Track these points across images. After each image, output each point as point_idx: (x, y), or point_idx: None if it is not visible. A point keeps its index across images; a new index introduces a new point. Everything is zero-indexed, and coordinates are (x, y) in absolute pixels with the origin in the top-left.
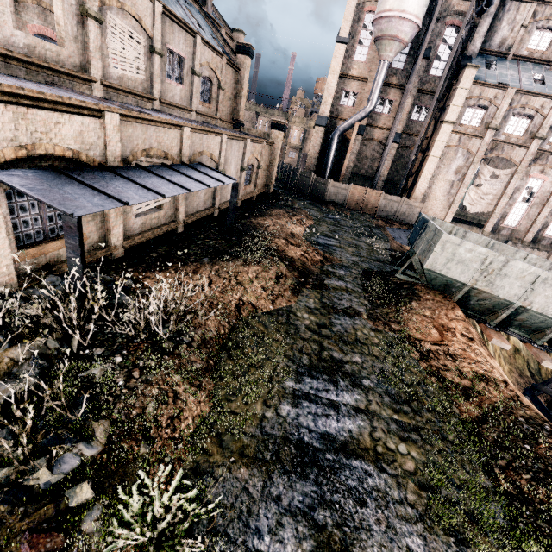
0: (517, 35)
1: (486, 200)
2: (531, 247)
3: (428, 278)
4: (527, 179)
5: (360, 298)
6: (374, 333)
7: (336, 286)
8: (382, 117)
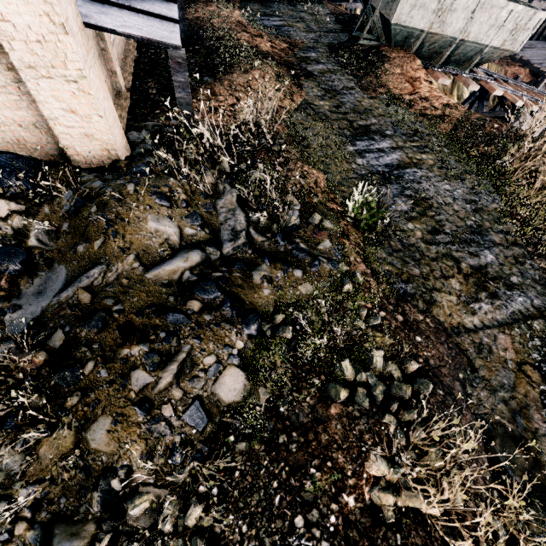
0: None
1: None
2: None
3: (393, 34)
4: None
5: (344, 76)
6: (372, 100)
7: (321, 71)
8: None
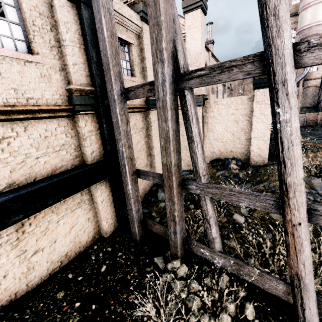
0: None
1: None
2: None
3: None
4: None
5: None
6: None
7: None
8: (313, 73)
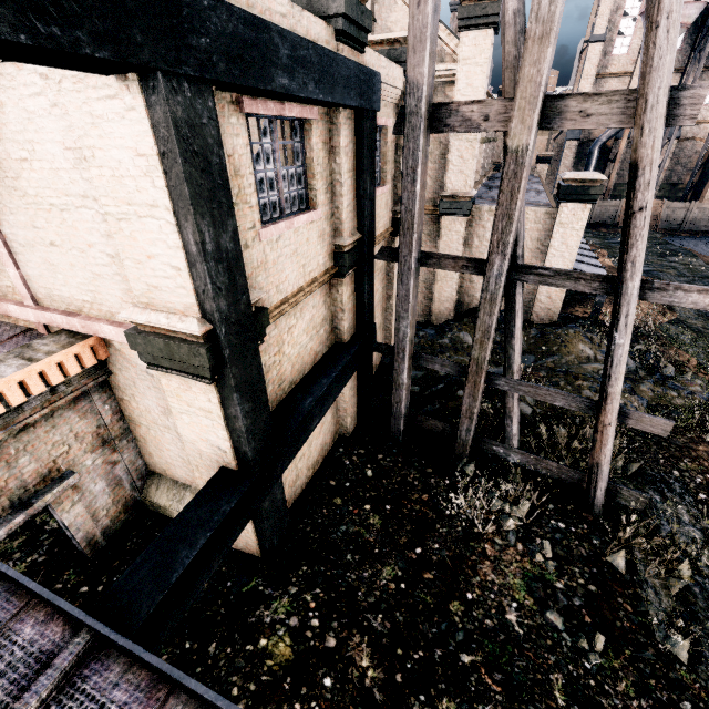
0: None
1: None
2: None
3: None
4: None
5: None
6: None
7: None
8: None
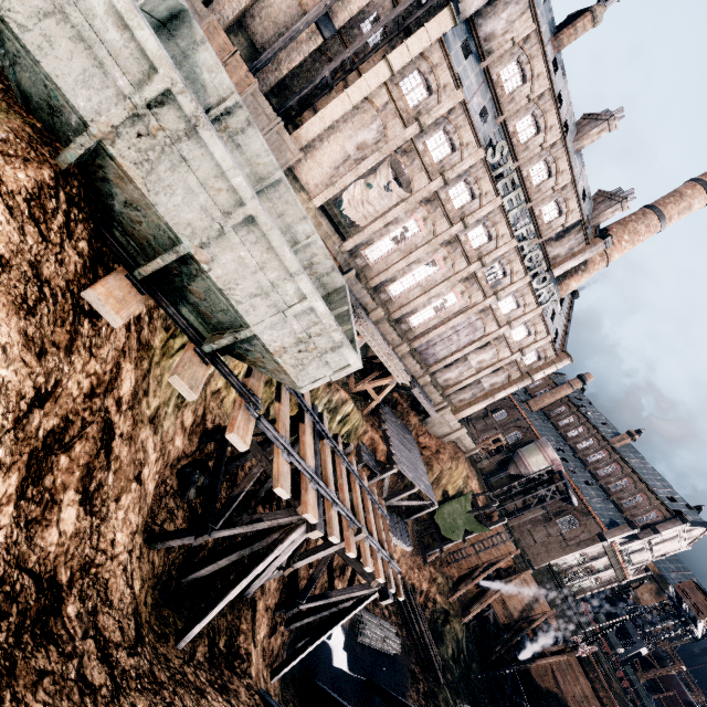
0: (504, 46)
1: (365, 210)
2: (370, 294)
3: None
4: (410, 218)
5: None
6: None
7: None
8: None
